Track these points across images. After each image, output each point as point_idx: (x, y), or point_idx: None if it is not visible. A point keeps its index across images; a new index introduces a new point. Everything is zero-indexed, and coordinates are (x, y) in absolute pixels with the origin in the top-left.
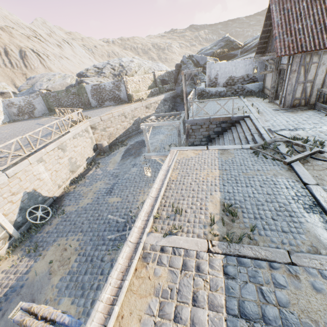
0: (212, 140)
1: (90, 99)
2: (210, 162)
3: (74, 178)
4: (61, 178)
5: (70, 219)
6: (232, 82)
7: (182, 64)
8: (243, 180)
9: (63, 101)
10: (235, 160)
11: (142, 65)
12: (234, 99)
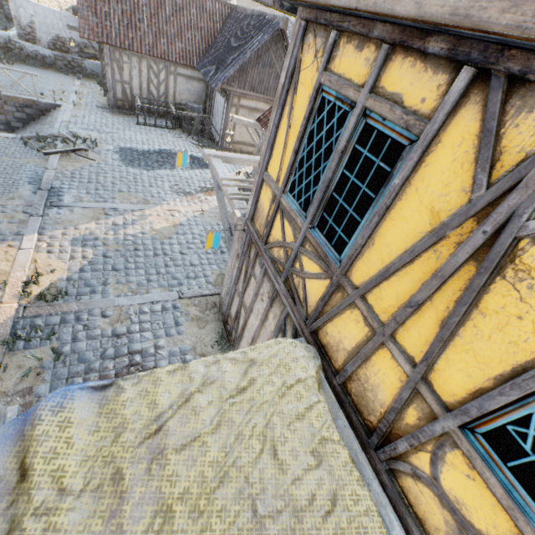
0: (16, 130)
1: None
2: None
3: None
4: None
5: None
6: (63, 46)
7: None
8: None
9: None
10: None
11: None
12: (67, 77)
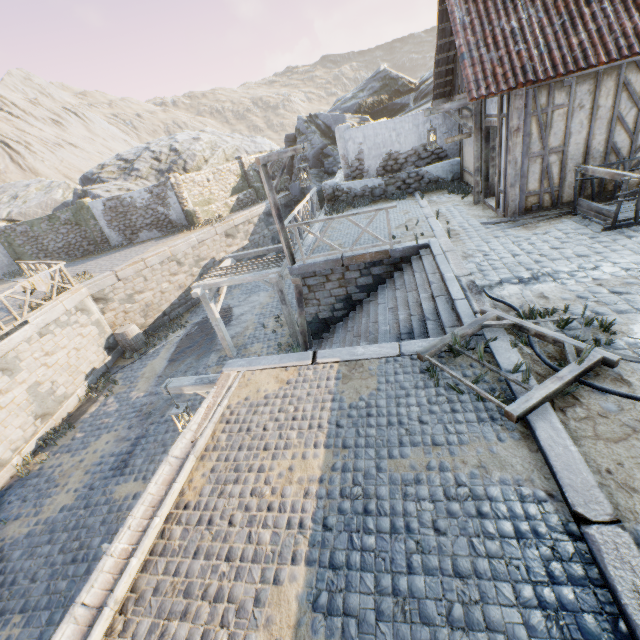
0: (357, 305)
1: (106, 231)
2: (308, 416)
3: (48, 432)
4: (7, 441)
5: (5, 566)
6: (394, 163)
7: (297, 135)
8: (388, 495)
9: (47, 242)
10: (377, 402)
11: (219, 144)
12: (403, 201)
